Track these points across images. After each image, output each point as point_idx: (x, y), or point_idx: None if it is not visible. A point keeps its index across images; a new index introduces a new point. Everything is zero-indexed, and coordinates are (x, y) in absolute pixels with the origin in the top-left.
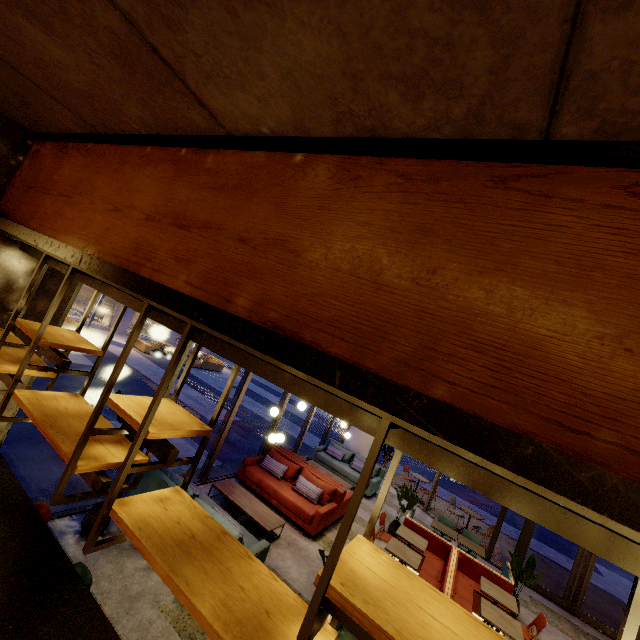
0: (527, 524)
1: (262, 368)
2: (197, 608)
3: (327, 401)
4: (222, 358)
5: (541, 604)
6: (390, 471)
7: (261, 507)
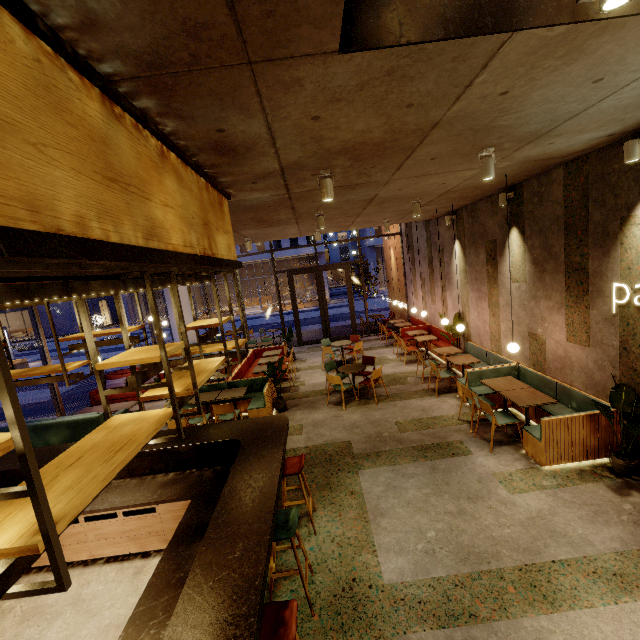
0: (295, 316)
1: (4, 307)
2: (33, 374)
3: (34, 303)
4: (20, 358)
5: (313, 347)
6: (76, 311)
7: (118, 405)
